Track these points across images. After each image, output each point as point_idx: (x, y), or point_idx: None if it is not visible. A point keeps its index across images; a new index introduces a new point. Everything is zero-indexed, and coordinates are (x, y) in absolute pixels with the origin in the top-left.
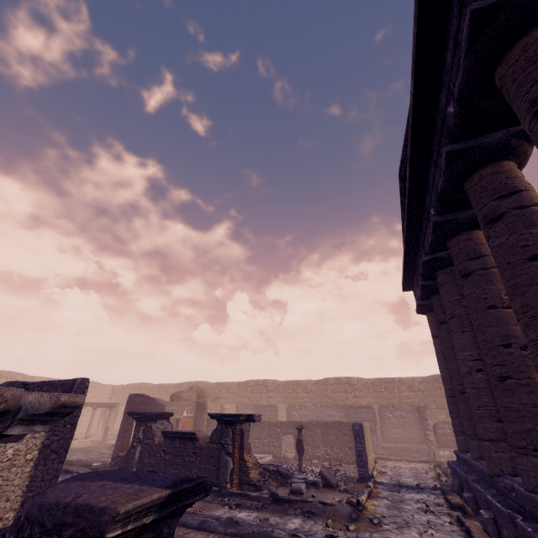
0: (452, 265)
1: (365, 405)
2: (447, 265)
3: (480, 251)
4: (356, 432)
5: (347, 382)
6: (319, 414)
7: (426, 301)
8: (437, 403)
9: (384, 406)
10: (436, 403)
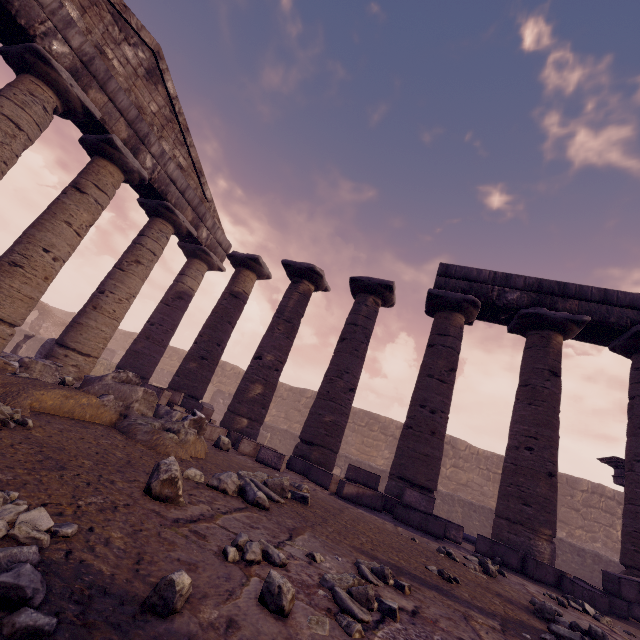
0: (98, 155)
1: None
2: (94, 153)
3: (1, 90)
4: (45, 343)
5: (222, 366)
6: (162, 378)
7: (185, 243)
8: (288, 414)
9: (222, 391)
10: (287, 414)
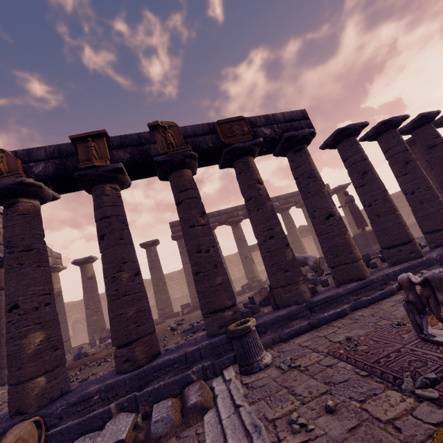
0: None
1: None
2: None
3: None
4: None
5: None
6: None
7: None
8: None
9: (77, 321)
10: None
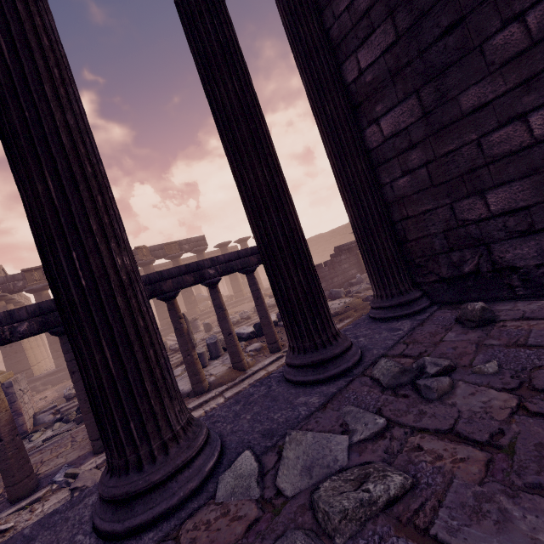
0: None
1: (2, 361)
2: None
3: None
4: None
5: None
6: None
7: None
8: None
9: None
10: None
